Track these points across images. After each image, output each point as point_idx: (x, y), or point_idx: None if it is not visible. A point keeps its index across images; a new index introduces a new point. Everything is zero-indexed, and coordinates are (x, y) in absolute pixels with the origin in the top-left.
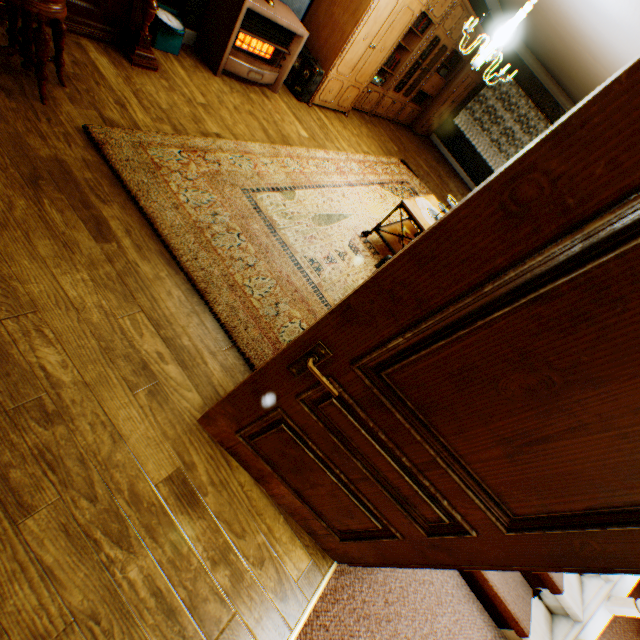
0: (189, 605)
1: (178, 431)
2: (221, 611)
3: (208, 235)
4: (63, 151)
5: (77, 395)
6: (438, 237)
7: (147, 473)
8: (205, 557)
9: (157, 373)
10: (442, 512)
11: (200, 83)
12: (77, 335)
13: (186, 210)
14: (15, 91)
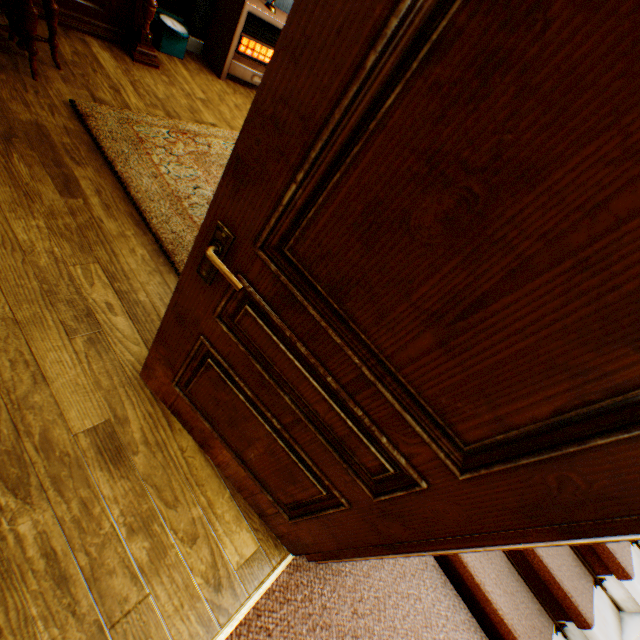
0: (89, 575)
1: (115, 383)
2: (130, 589)
3: (186, 204)
4: (45, 118)
5: (3, 331)
6: (307, 5)
7: (67, 420)
8: (121, 523)
9: (102, 322)
10: (385, 458)
11: (202, 83)
12: (18, 275)
13: (166, 180)
14: (8, 67)
